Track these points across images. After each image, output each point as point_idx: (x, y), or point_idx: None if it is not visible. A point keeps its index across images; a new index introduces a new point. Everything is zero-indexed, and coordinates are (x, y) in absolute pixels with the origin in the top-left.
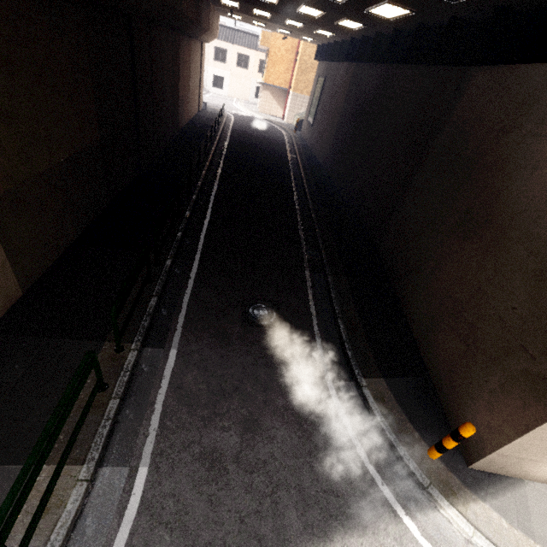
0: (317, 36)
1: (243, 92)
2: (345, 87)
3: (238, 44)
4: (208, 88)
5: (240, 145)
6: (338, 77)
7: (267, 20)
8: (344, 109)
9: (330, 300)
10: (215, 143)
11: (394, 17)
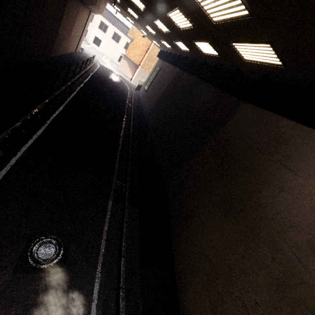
0: (162, 44)
1: (111, 55)
2: (170, 79)
3: (116, 27)
4: (89, 42)
5: (96, 85)
6: (167, 71)
7: (136, 20)
8: (166, 90)
9: (121, 233)
10: (78, 76)
11: (207, 53)
